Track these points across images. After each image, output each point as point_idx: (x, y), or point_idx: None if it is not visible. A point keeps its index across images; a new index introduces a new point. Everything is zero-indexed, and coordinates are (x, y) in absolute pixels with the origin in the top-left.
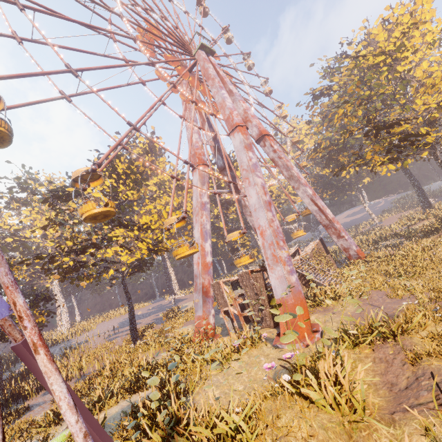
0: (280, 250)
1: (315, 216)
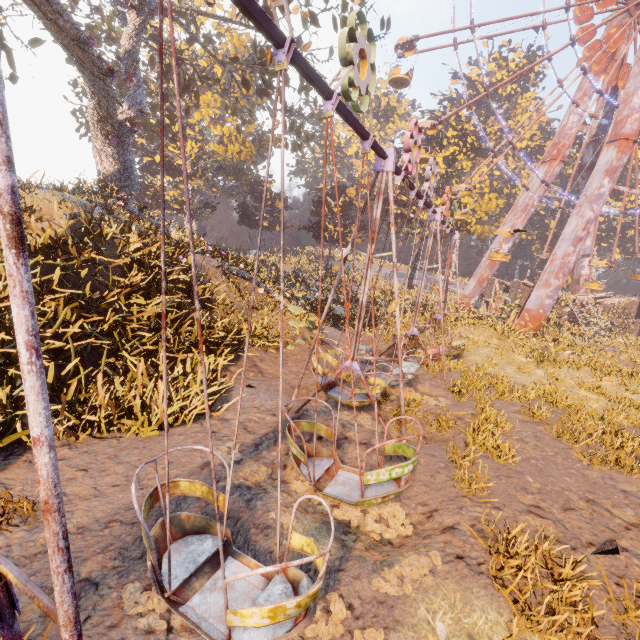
0: (554, 279)
1: None
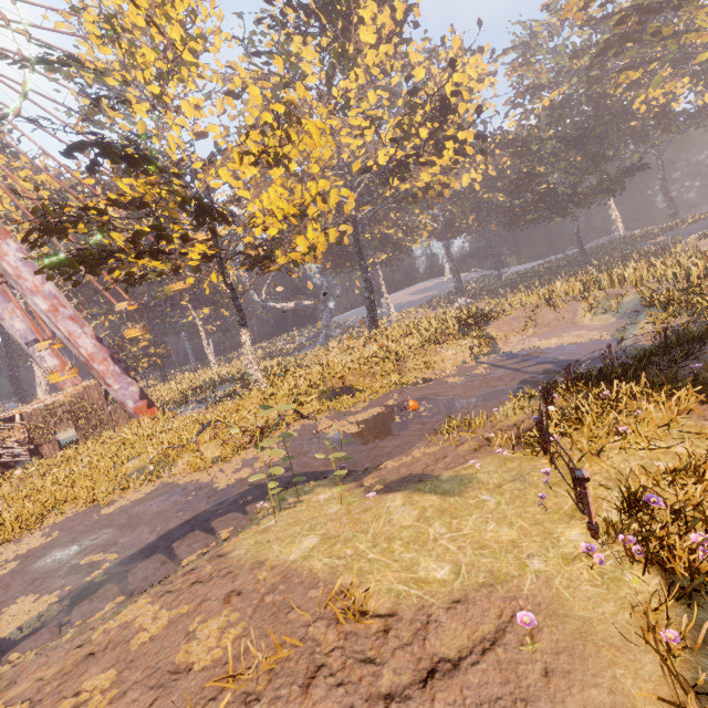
0: None
1: (68, 346)
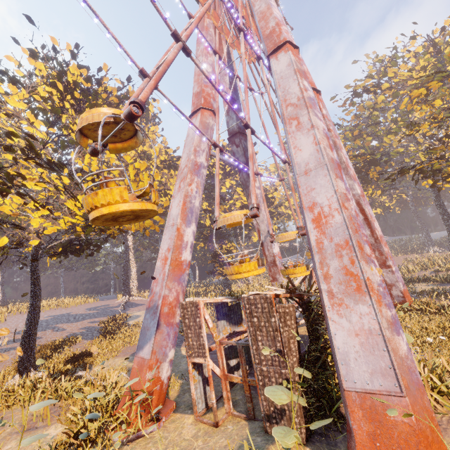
0: (366, 263)
1: None
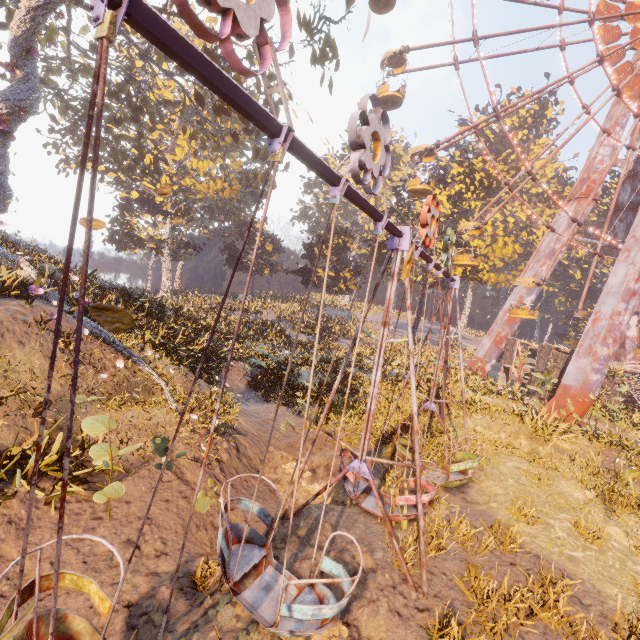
0: (601, 346)
1: None
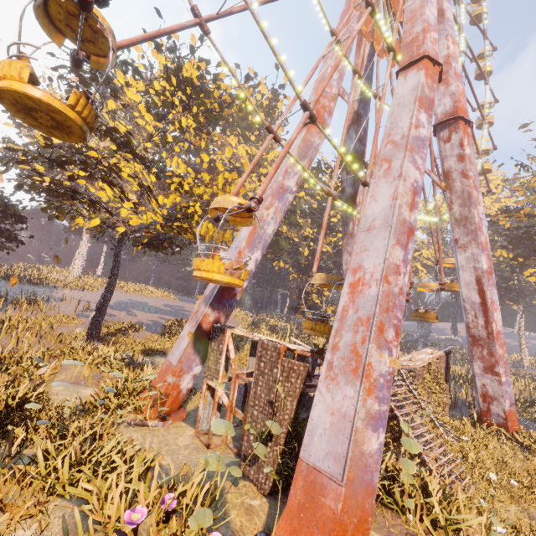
0: (377, 348)
1: (466, 312)
